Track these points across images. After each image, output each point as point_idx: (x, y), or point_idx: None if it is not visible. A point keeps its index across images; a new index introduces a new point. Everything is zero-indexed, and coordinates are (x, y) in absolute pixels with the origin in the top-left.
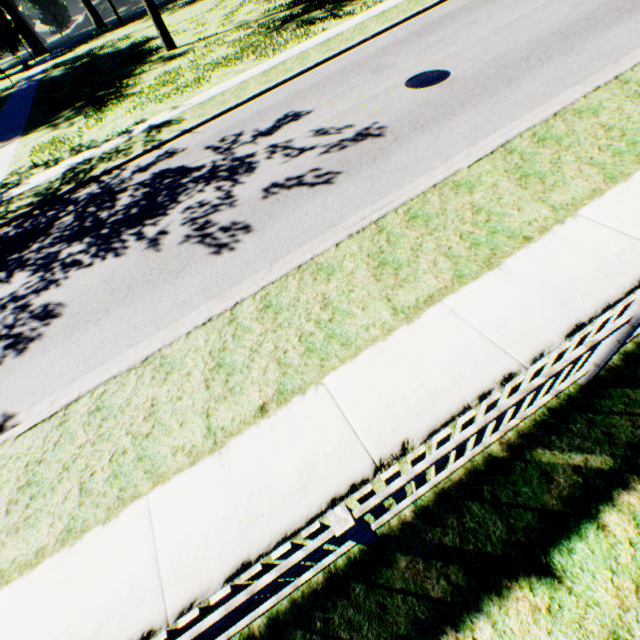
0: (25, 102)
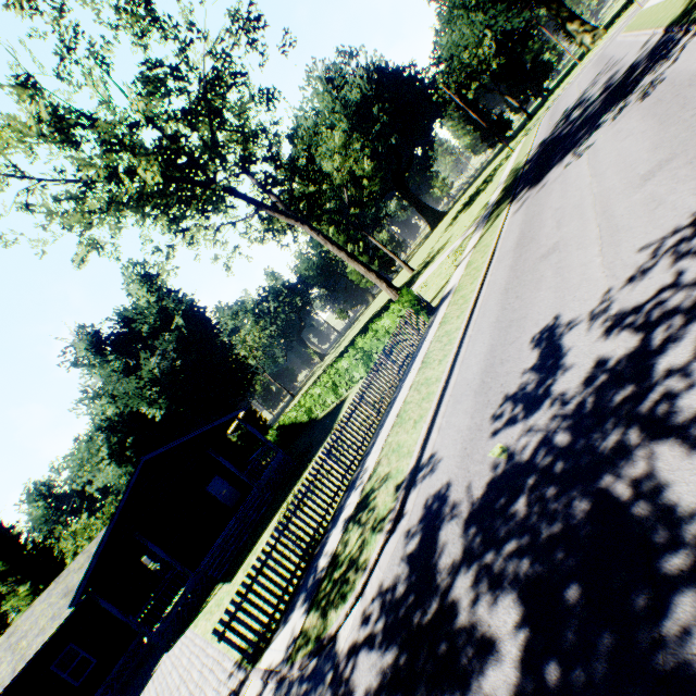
0: None
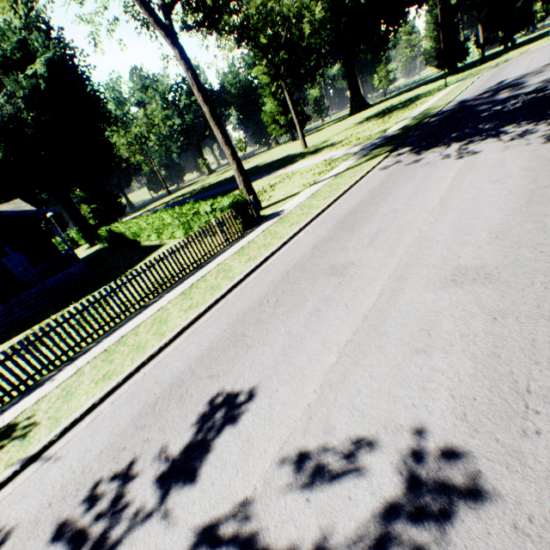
0: (209, 192)
